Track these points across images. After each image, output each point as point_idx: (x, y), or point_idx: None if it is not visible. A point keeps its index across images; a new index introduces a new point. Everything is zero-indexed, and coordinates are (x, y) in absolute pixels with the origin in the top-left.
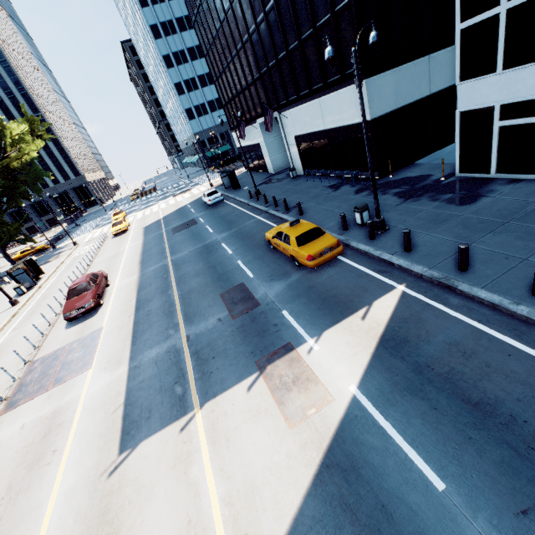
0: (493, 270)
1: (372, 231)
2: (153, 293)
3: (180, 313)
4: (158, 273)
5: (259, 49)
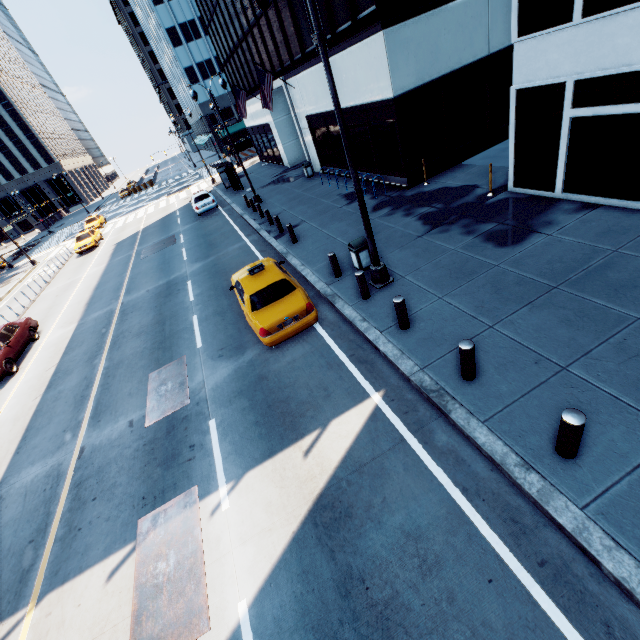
0: (511, 385)
1: (363, 288)
2: (77, 361)
3: (92, 404)
4: (98, 325)
5: None
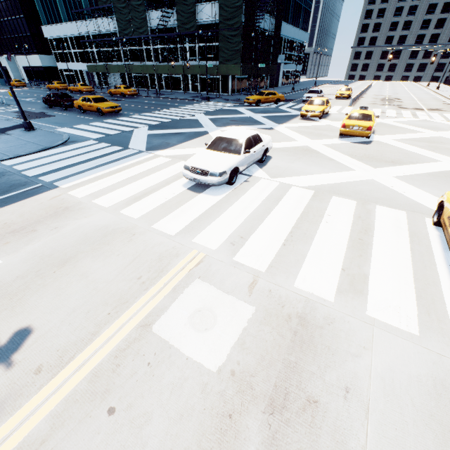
0: None
1: (35, 84)
2: None
3: None
4: None
5: (3, 29)
